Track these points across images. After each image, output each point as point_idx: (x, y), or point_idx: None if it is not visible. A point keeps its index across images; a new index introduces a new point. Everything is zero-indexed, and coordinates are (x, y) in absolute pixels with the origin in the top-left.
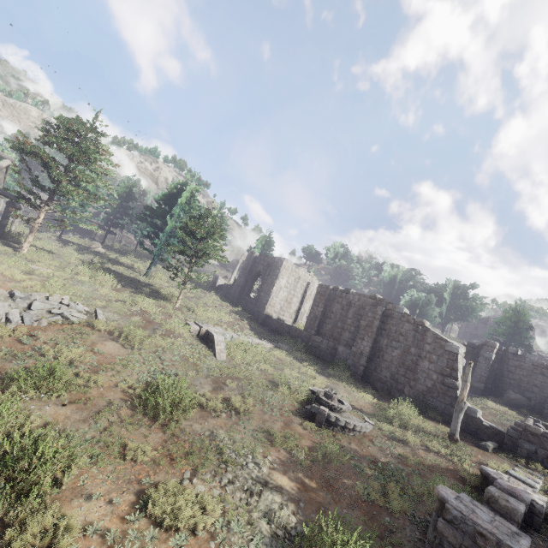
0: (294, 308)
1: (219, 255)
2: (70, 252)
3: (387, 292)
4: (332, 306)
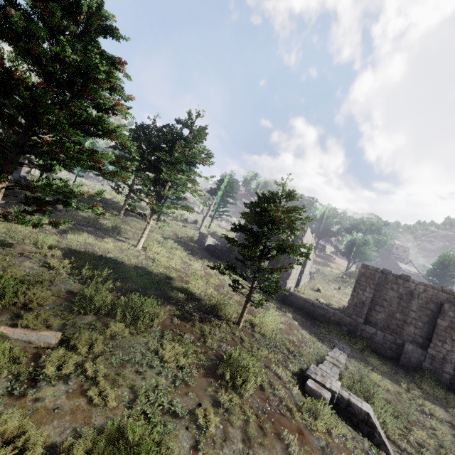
0: (298, 273)
1: (305, 256)
2: (27, 228)
3: (319, 227)
4: (384, 293)
